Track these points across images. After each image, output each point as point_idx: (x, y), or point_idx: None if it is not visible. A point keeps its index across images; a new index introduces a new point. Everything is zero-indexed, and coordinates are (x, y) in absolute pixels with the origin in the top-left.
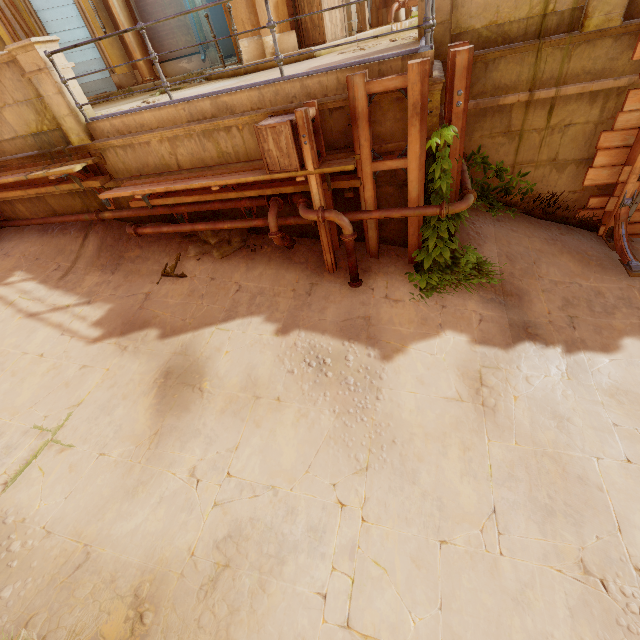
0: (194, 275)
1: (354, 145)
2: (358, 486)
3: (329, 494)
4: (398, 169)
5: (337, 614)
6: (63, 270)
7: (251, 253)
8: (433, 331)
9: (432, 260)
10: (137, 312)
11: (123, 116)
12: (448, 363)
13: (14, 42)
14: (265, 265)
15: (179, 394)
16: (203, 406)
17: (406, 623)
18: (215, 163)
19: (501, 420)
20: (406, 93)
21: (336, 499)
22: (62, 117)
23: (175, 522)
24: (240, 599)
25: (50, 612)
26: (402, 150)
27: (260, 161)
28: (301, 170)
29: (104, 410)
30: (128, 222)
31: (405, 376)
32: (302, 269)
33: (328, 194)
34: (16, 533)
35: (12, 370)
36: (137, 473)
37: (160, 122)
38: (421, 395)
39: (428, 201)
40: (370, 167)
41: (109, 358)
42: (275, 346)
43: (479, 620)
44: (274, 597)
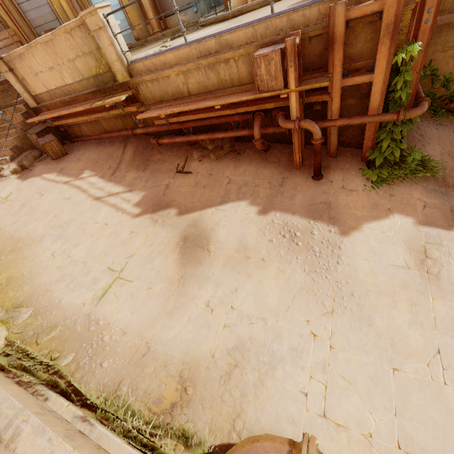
0: (197, 172)
1: (328, 65)
2: (326, 324)
3: (304, 327)
4: (362, 84)
5: (316, 407)
6: (113, 169)
7: (237, 155)
8: (383, 214)
9: (383, 158)
10: (162, 197)
11: (152, 58)
12: (396, 239)
13: (73, 13)
14: (247, 164)
15: (194, 252)
16: (211, 261)
17: (368, 421)
18: (215, 88)
19: (444, 285)
20: (380, 16)
21: (310, 331)
22: (112, 62)
23: (200, 334)
24: (247, 388)
25: (131, 379)
26: (368, 67)
27: (249, 84)
28: (284, 89)
29: (147, 260)
30: (151, 136)
31: (360, 247)
32: (275, 167)
33: (301, 108)
34: (106, 331)
35: (90, 233)
36: (172, 301)
37: (177, 60)
38: (374, 262)
39: (385, 109)
40: (340, 83)
41: (147, 227)
42: (258, 222)
43: (428, 427)
44: (270, 390)
